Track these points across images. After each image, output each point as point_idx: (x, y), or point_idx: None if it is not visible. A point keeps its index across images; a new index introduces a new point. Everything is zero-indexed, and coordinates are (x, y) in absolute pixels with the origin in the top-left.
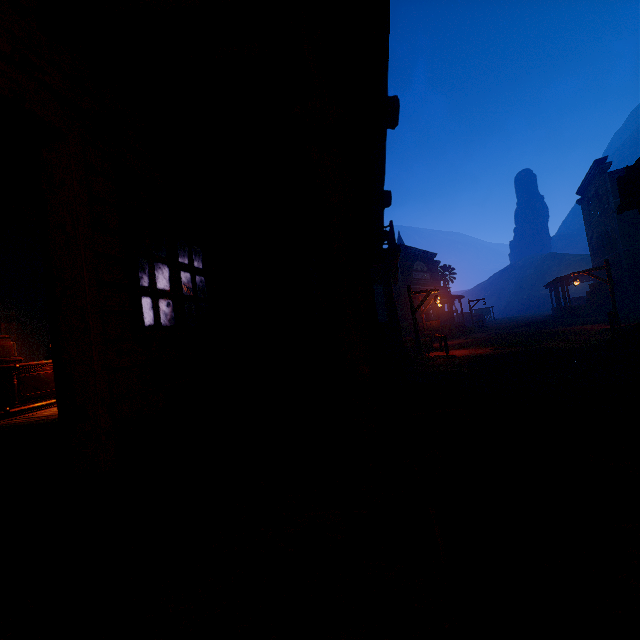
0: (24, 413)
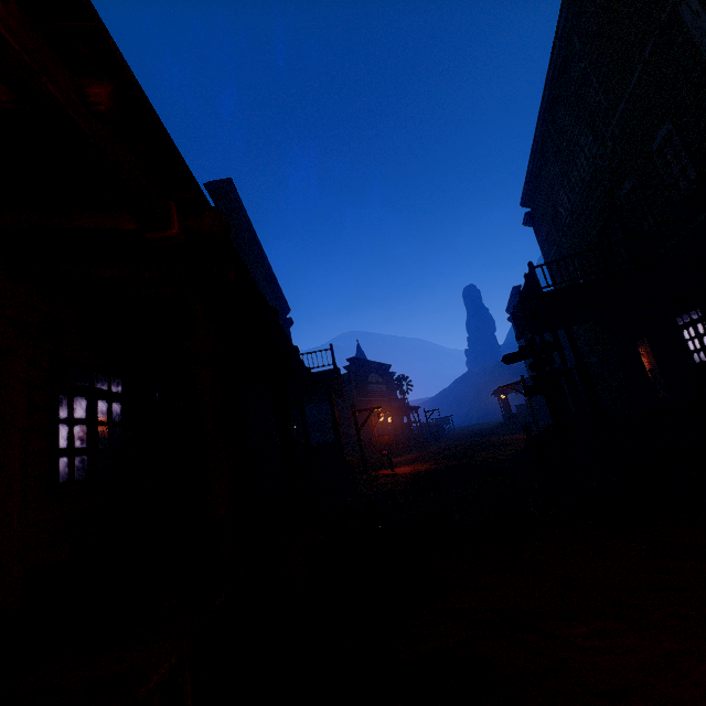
0: None
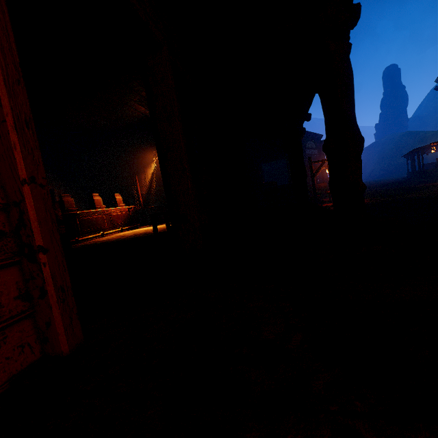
0: (85, 241)
